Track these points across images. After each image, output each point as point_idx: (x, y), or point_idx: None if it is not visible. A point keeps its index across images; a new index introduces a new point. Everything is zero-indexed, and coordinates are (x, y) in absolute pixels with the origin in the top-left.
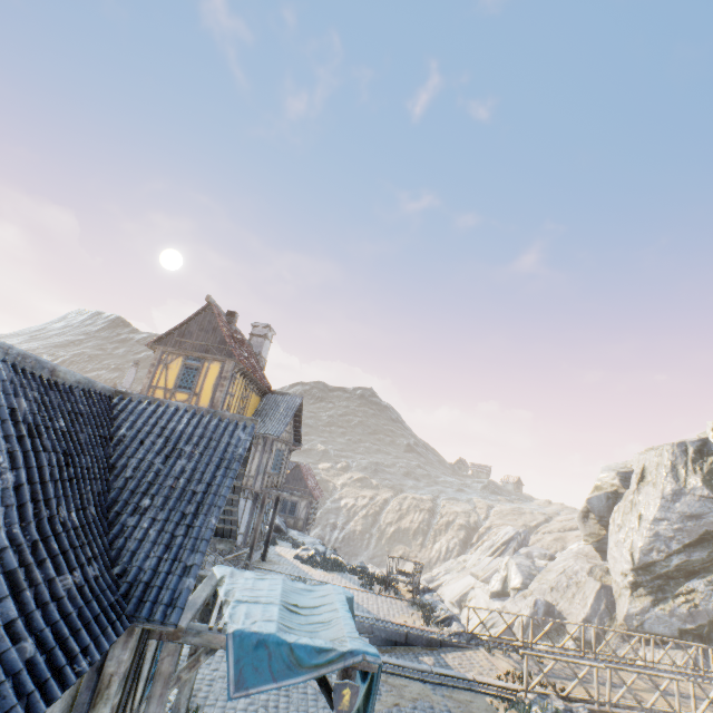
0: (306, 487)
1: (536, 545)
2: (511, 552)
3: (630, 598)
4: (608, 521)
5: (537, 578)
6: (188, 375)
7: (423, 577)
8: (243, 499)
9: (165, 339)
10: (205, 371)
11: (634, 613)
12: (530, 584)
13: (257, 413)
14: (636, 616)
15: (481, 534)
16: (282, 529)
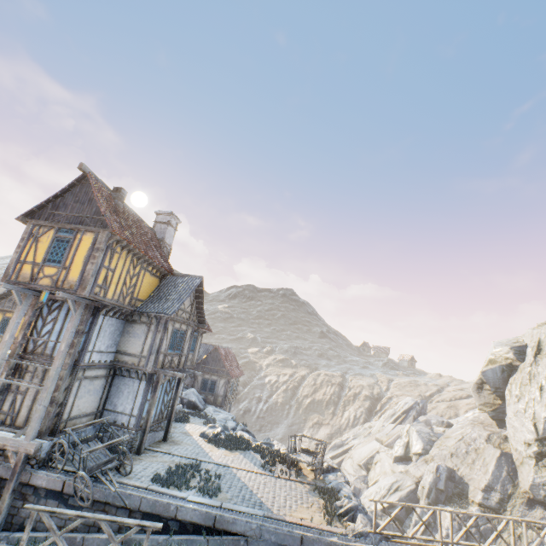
0: (224, 367)
1: (432, 412)
2: (411, 419)
3: (535, 468)
4: (504, 392)
5: (437, 444)
6: (59, 248)
7: (335, 442)
8: (137, 380)
9: (38, 212)
10: (77, 243)
11: (541, 483)
12: (431, 449)
13: (154, 294)
14: (543, 486)
15: (384, 403)
16: (198, 406)
